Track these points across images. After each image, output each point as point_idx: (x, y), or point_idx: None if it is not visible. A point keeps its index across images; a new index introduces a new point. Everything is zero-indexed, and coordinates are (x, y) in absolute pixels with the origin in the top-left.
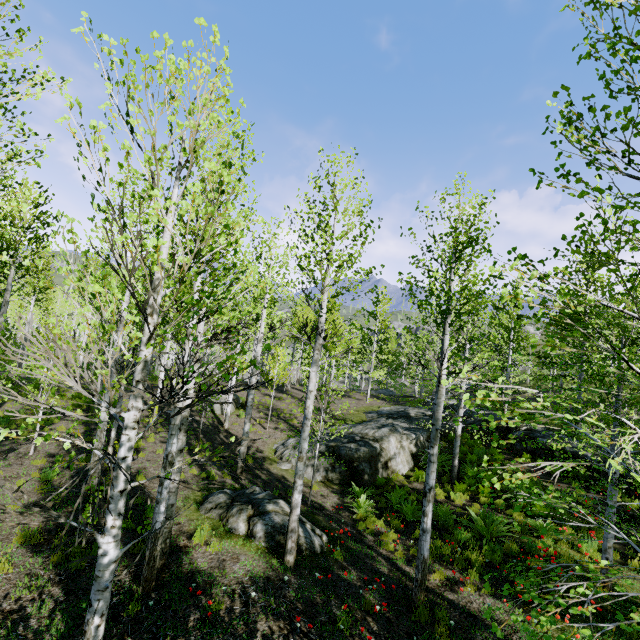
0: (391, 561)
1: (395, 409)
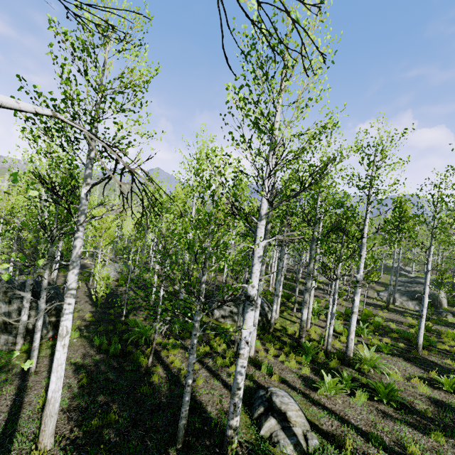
0: None
1: (405, 279)
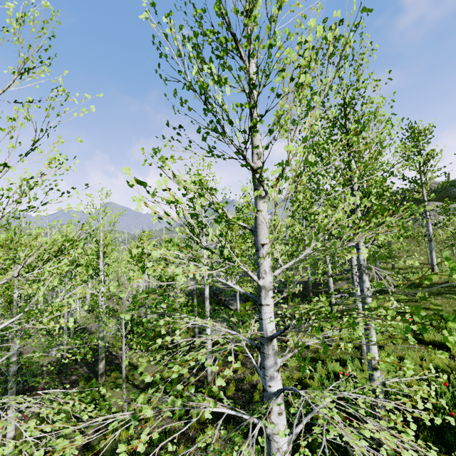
0: (111, 352)
1: None
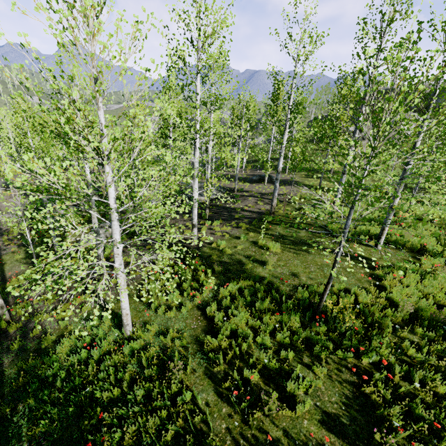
0: None
1: None
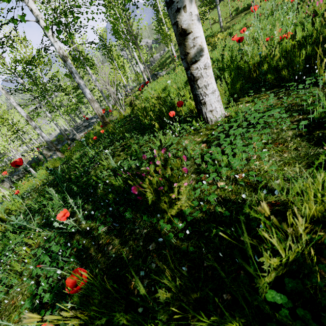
0: None
1: None
